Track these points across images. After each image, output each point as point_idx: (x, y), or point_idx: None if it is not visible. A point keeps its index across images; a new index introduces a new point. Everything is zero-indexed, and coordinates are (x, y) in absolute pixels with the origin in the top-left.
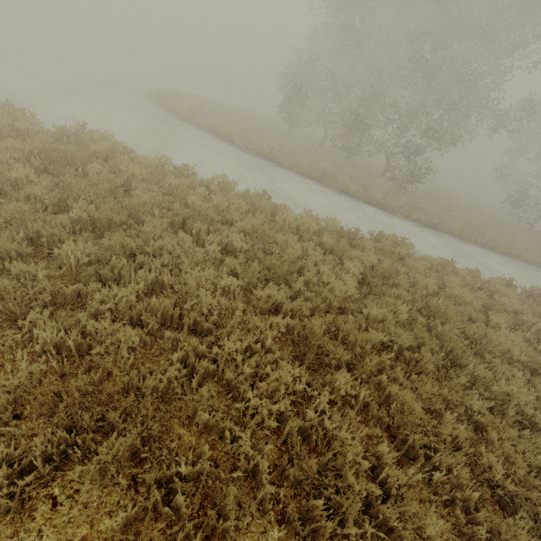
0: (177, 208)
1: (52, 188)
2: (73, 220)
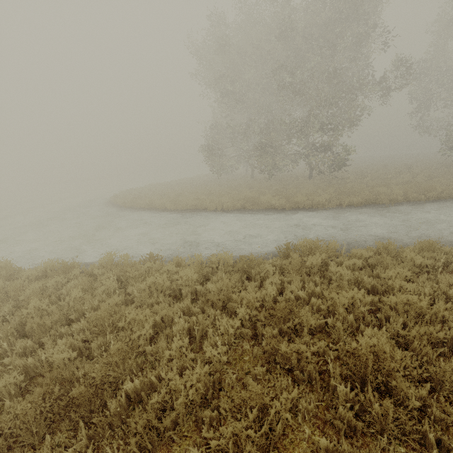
0: (5, 329)
1: None
2: None
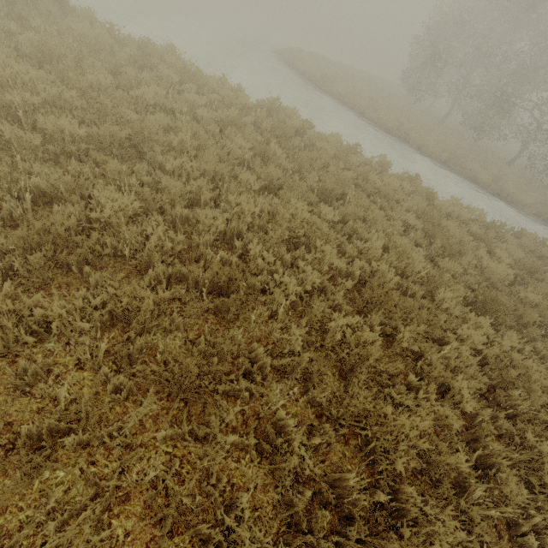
0: (364, 185)
1: (291, 161)
2: (306, 187)
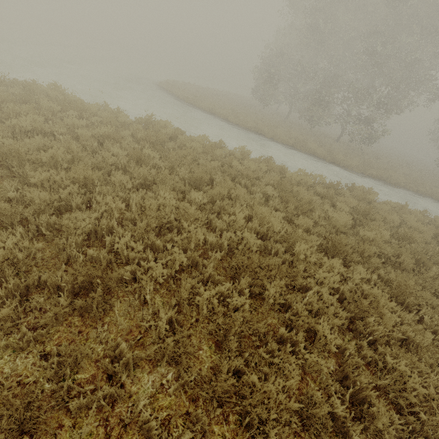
0: (228, 170)
1: (164, 160)
2: (180, 179)
